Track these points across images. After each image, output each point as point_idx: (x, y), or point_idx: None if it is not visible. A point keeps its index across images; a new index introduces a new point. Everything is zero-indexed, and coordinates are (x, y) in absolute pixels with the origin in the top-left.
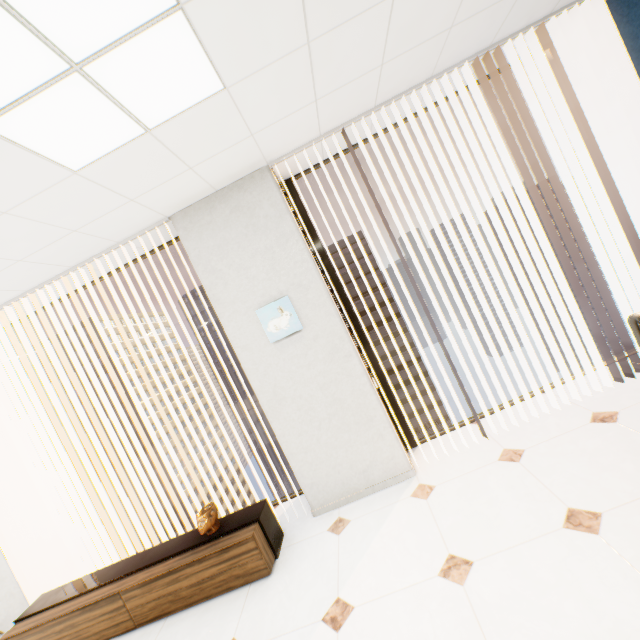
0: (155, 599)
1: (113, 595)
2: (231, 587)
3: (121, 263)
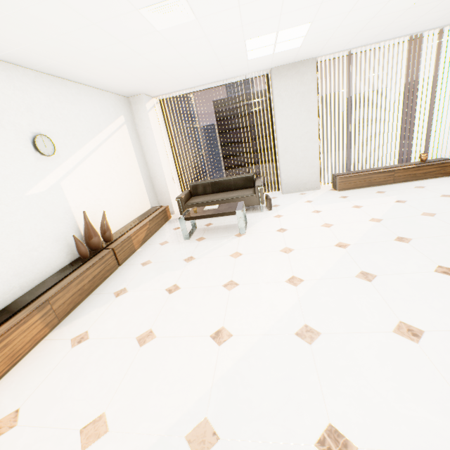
0: (405, 175)
1: (391, 170)
2: (435, 177)
3: (415, 37)
